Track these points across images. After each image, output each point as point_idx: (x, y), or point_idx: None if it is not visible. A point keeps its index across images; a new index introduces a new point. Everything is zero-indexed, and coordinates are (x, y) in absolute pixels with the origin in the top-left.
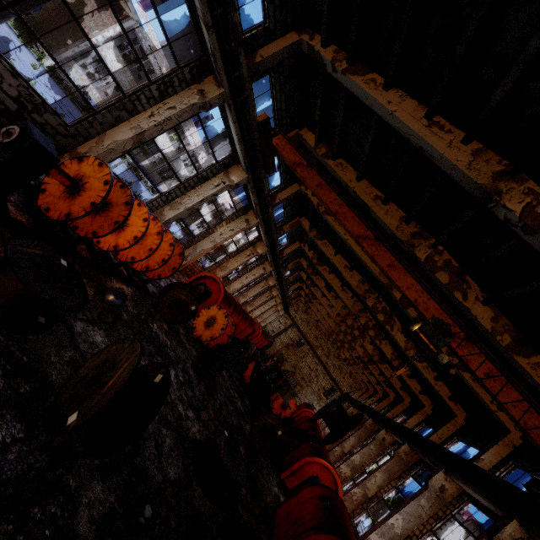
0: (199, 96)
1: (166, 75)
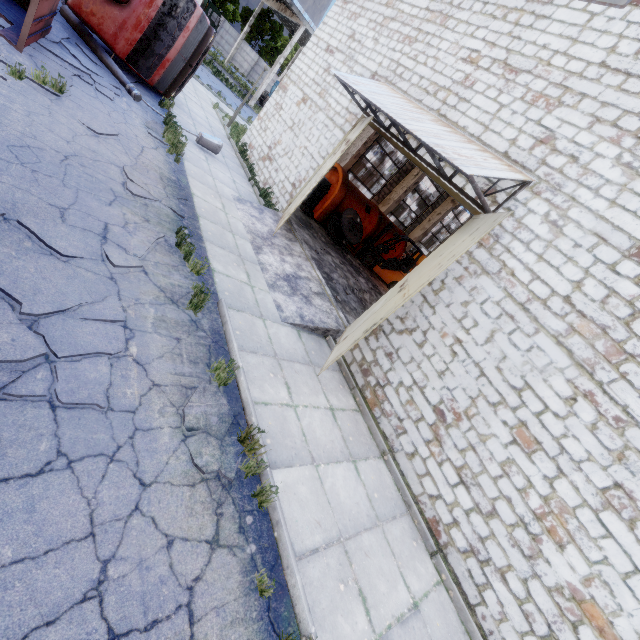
0: (452, 204)
1: (435, 201)
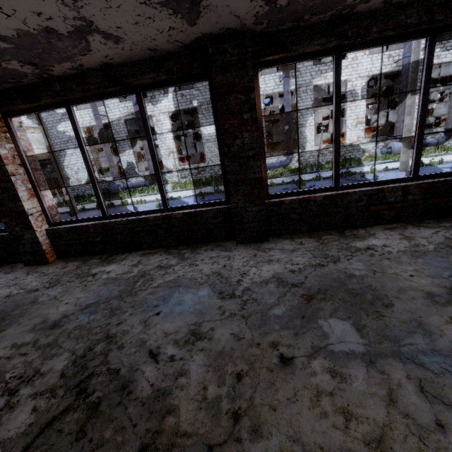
0: None
1: None
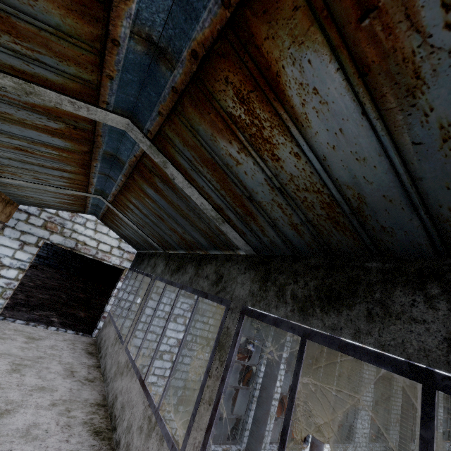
0: None
1: None
